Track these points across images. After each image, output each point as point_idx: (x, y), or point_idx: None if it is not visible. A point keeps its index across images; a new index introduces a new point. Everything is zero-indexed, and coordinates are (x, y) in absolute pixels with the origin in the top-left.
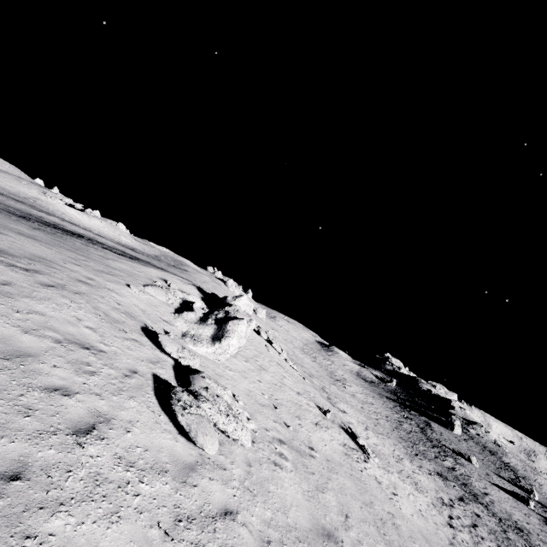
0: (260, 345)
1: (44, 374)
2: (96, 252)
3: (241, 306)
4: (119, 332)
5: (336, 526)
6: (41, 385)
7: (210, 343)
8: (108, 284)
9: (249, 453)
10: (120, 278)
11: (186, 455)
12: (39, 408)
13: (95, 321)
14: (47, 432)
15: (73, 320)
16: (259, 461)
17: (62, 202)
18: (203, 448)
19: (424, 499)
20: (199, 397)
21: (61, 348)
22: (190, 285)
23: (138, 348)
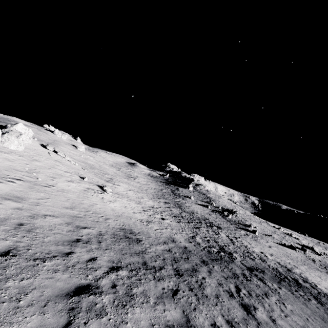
0: (42, 152)
1: None
2: None
3: (20, 130)
4: None
5: (30, 198)
6: None
7: None
8: None
9: None
10: None
11: None
12: None
13: None
14: None
15: None
16: None
17: None
18: None
19: (137, 205)
20: None
21: None
22: None
23: None
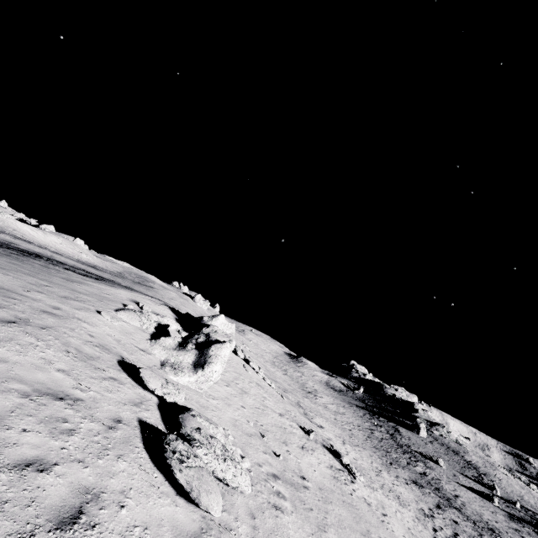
0: (238, 366)
1: (11, 445)
2: (58, 274)
3: (218, 326)
4: (95, 371)
5: None
6: (9, 462)
7: (192, 371)
8: (77, 312)
9: (250, 500)
10: (88, 303)
11: (189, 523)
12: (9, 497)
13: (66, 361)
14: (22, 535)
15: (42, 363)
16: (261, 508)
17: (14, 217)
18: (209, 510)
19: (409, 514)
20: (193, 441)
21: (31, 403)
22: (162, 306)
23: (117, 388)
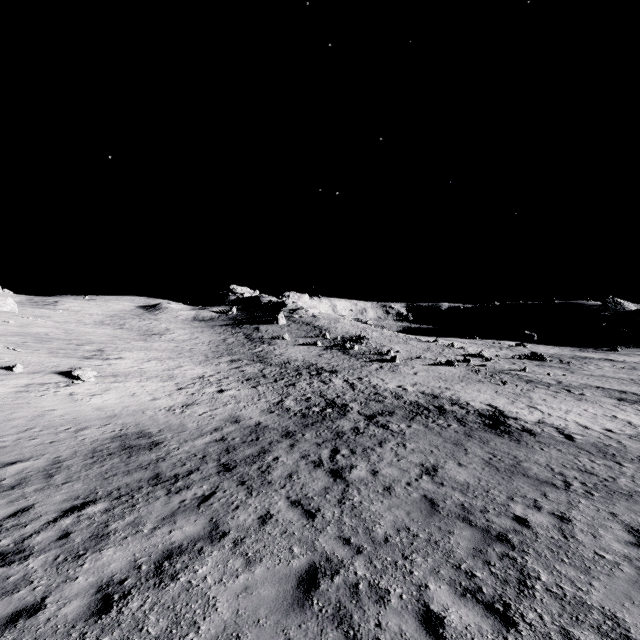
0: None
1: None
2: None
3: None
4: None
5: None
6: None
7: None
8: None
9: None
10: None
11: None
12: None
13: None
14: None
15: None
16: None
17: None
18: None
19: (165, 384)
20: None
21: None
22: None
23: None
